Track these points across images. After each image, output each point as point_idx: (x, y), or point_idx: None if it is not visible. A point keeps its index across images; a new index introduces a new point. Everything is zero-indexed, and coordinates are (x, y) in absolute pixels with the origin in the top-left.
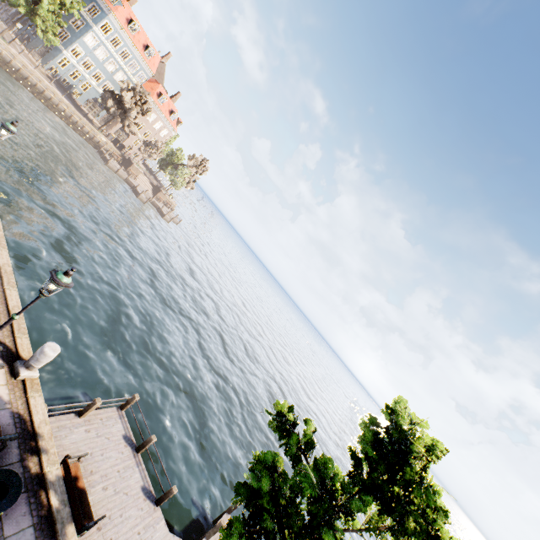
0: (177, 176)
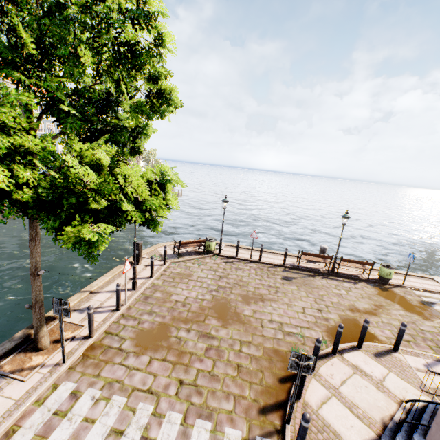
0: (149, 161)
